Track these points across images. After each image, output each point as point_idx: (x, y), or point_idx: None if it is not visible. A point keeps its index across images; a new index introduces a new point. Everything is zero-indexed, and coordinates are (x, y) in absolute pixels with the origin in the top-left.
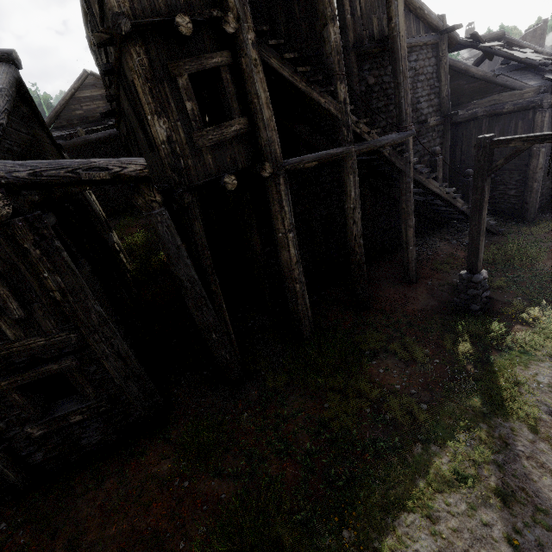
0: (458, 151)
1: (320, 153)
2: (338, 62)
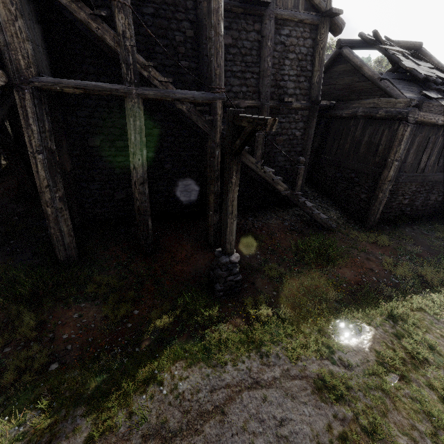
0: (336, 144)
1: (87, 82)
2: None
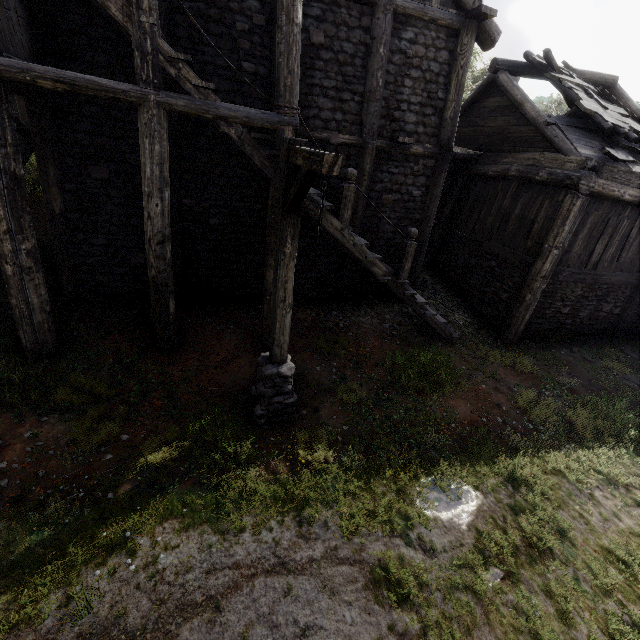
0: (475, 215)
1: (77, 75)
2: None
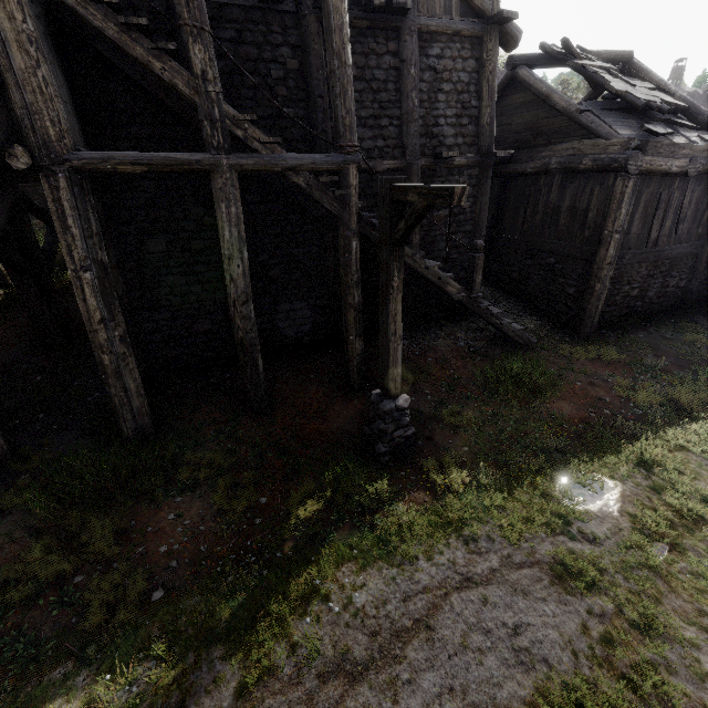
0: (521, 215)
1: (153, 154)
2: (187, 3)
